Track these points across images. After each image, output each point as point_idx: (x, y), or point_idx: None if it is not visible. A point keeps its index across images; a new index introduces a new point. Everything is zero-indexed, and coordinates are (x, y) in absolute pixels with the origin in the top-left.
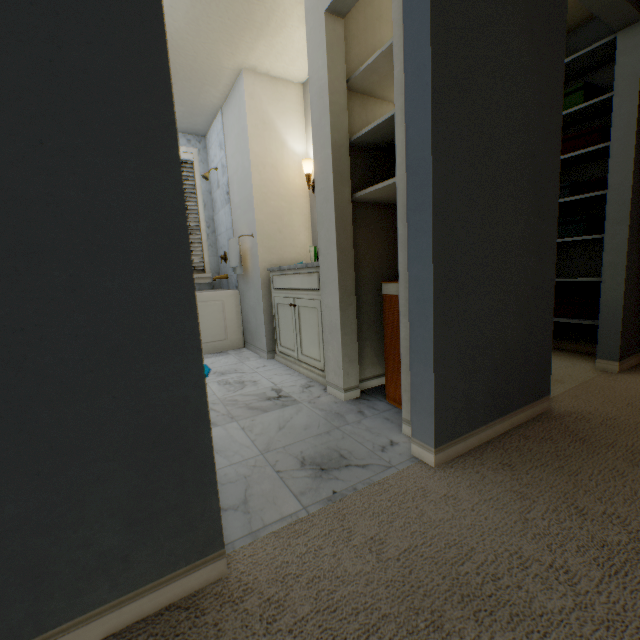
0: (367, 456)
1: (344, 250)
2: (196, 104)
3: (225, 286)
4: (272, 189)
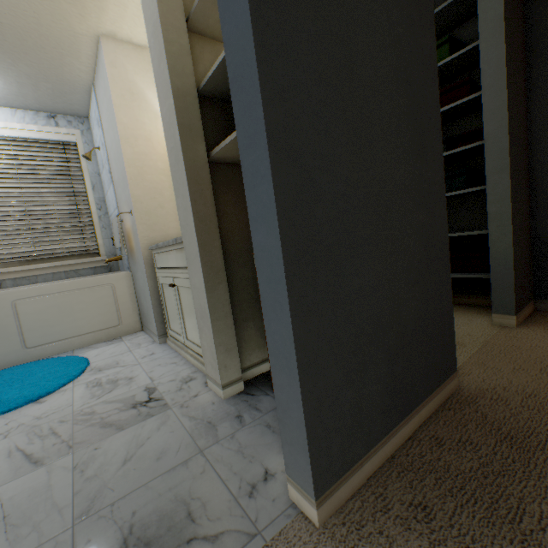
0: (226, 511)
1: (204, 219)
2: (63, 79)
3: (122, 268)
4: (148, 162)
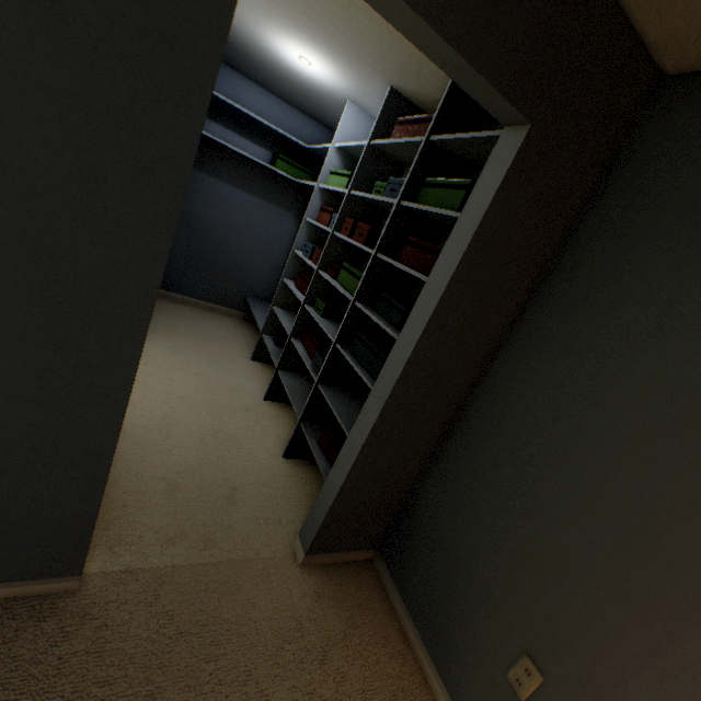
0: None
1: None
2: None
3: None
4: None
